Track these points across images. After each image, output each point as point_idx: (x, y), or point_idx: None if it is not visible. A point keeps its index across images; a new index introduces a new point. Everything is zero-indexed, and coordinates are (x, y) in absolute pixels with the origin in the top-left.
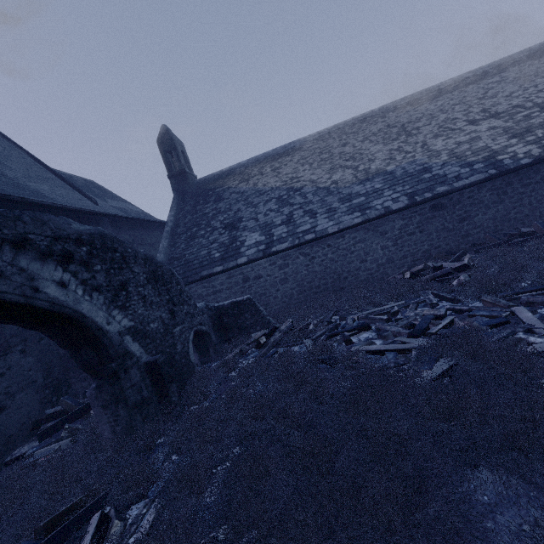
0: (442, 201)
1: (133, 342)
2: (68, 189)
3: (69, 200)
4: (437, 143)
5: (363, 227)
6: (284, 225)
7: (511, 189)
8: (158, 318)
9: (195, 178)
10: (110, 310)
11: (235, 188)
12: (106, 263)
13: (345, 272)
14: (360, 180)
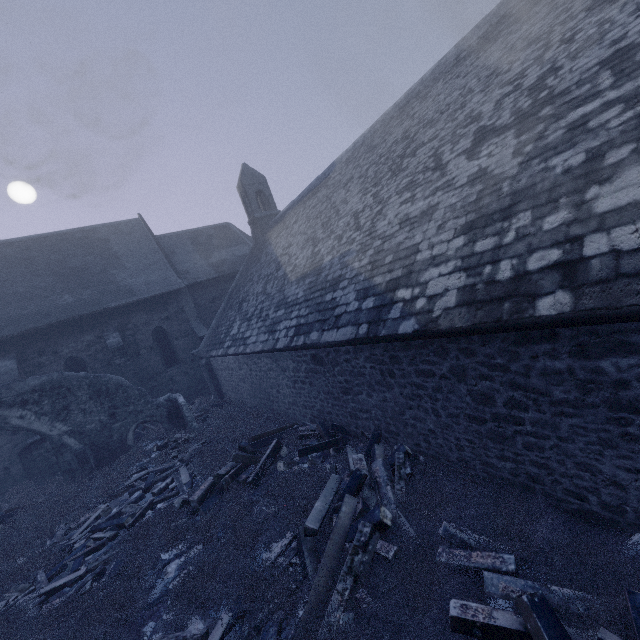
0: (319, 352)
1: (70, 438)
2: (163, 270)
3: (153, 285)
4: (390, 211)
5: (269, 355)
6: (247, 322)
7: (399, 371)
8: (97, 420)
9: (271, 219)
10: (54, 423)
11: (269, 246)
12: (53, 397)
13: (271, 395)
14: (301, 275)
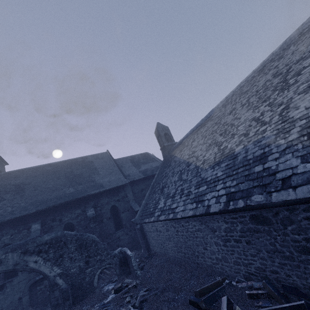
0: (263, 213)
1: (60, 279)
2: (117, 174)
3: (112, 182)
4: (301, 103)
5: (197, 218)
6: (171, 198)
7: None
8: (77, 266)
9: (172, 146)
10: (53, 267)
11: (176, 157)
12: (55, 248)
13: (196, 251)
14: (214, 163)
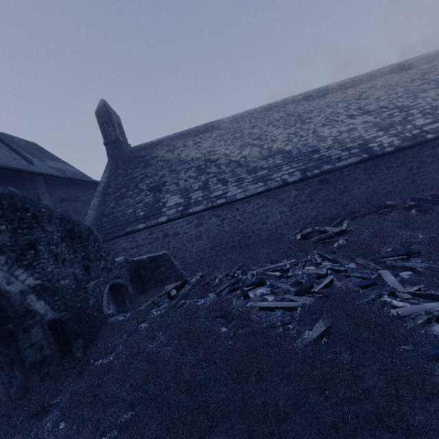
0: (327, 176)
1: (38, 300)
2: (4, 149)
3: (2, 159)
4: (324, 130)
5: (265, 195)
6: (200, 190)
7: (378, 170)
8: (70, 274)
9: (128, 146)
10: (13, 270)
11: (161, 156)
12: (13, 222)
13: (250, 232)
14: (264, 156)
